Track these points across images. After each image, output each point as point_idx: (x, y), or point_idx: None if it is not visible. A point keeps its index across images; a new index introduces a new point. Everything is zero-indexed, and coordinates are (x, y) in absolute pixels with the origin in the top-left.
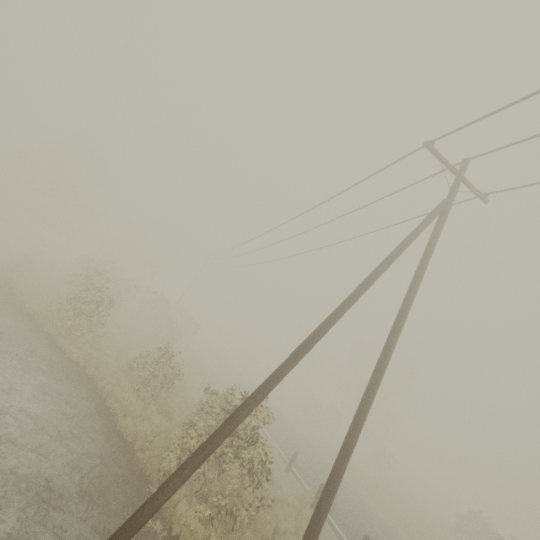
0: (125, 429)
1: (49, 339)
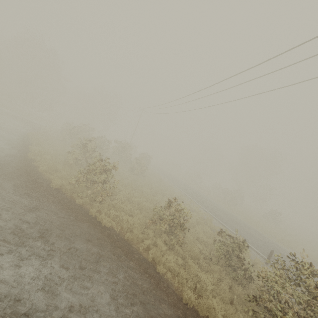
0: (189, 301)
1: (83, 212)
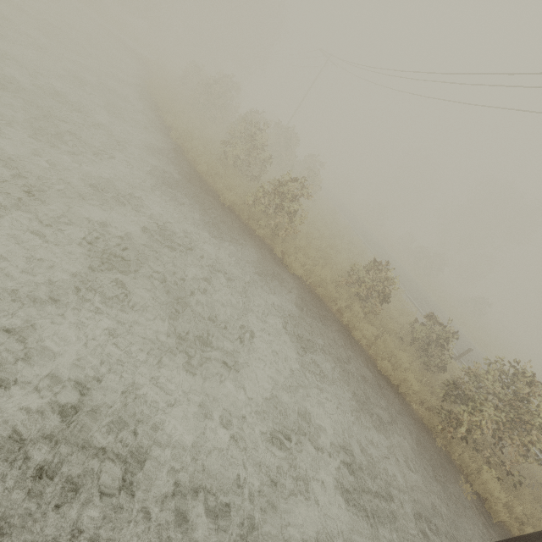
0: (384, 369)
1: (267, 249)
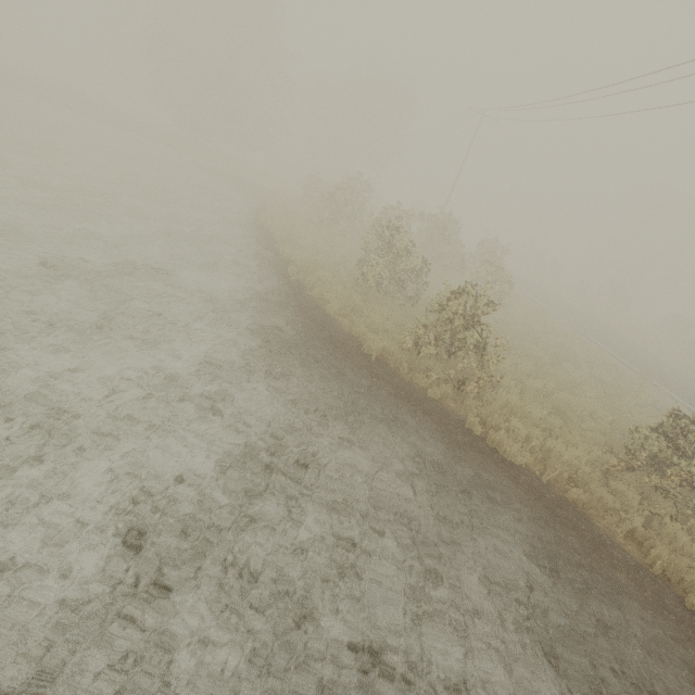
0: None
1: (451, 422)
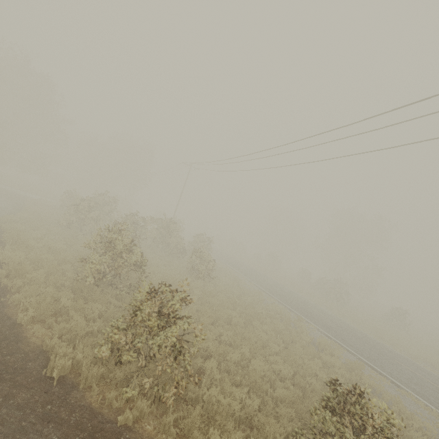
0: None
1: None
